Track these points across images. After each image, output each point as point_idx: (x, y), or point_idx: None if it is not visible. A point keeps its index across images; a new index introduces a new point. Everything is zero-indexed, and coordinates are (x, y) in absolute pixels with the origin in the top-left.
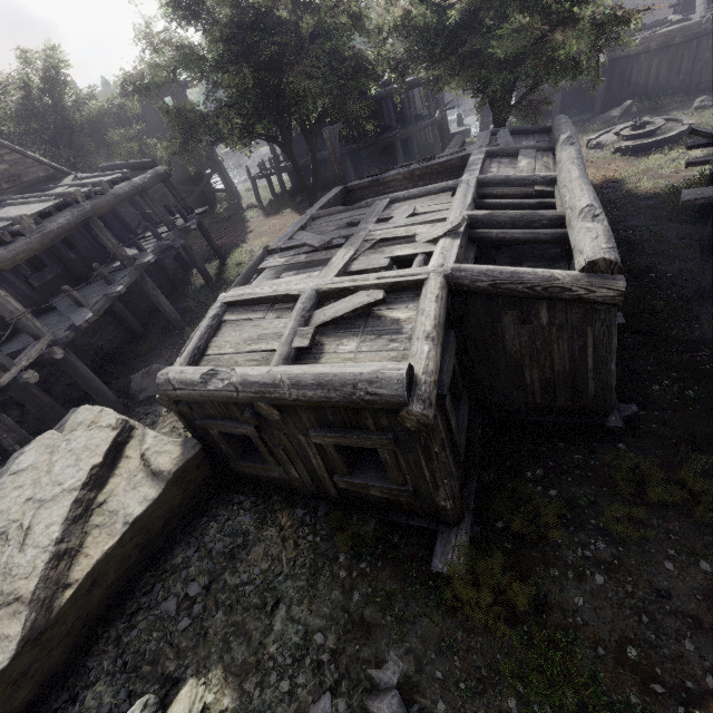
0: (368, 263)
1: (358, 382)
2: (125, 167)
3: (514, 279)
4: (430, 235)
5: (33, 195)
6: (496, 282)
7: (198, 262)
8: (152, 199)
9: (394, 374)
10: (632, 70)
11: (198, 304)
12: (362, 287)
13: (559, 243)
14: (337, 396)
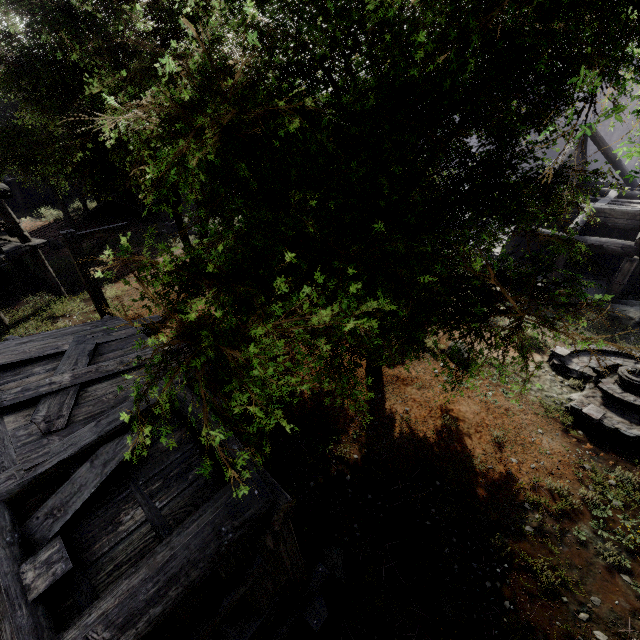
0: None
1: None
2: None
3: None
4: None
5: None
6: None
7: None
8: None
9: None
10: None
11: None
12: None
13: None
14: None
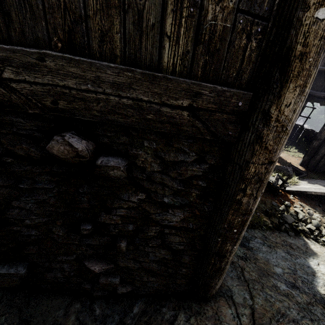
0: None
1: None
2: None
3: None
4: None
5: None
6: None
7: None
8: None
9: None
10: None
11: None
12: None
13: None
14: None
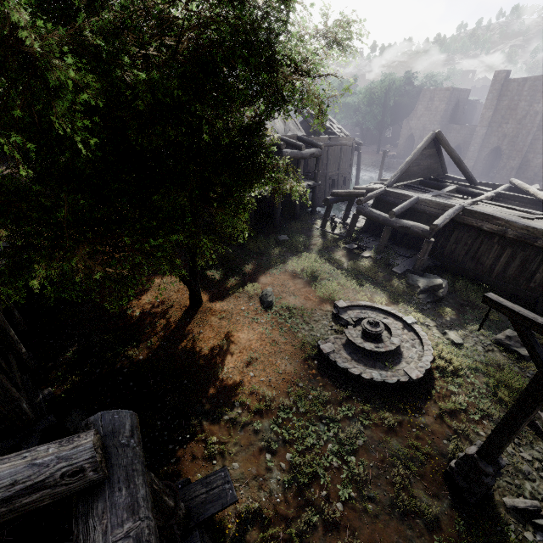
0: None
1: None
2: None
3: None
4: None
5: None
6: None
7: None
8: None
9: None
10: (481, 245)
11: None
12: None
13: None
14: None
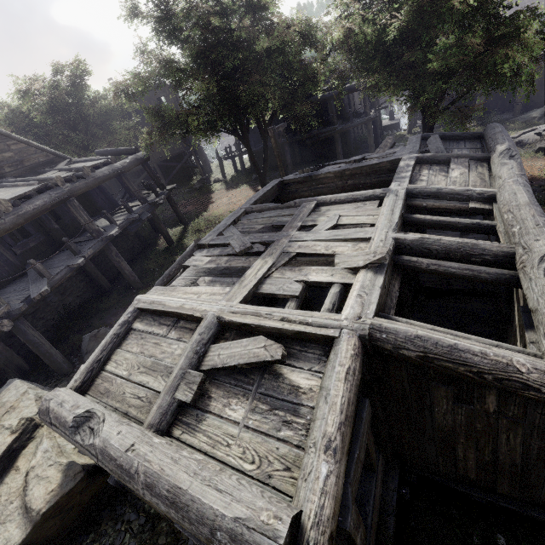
0: (279, 286)
1: (217, 529)
2: (113, 152)
3: (453, 357)
4: (350, 261)
5: (24, 179)
6: (427, 355)
7: (163, 229)
8: (128, 180)
9: (265, 544)
10: None
11: (157, 267)
12: (264, 328)
13: (506, 285)
14: (192, 530)
